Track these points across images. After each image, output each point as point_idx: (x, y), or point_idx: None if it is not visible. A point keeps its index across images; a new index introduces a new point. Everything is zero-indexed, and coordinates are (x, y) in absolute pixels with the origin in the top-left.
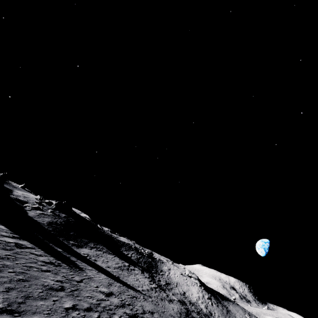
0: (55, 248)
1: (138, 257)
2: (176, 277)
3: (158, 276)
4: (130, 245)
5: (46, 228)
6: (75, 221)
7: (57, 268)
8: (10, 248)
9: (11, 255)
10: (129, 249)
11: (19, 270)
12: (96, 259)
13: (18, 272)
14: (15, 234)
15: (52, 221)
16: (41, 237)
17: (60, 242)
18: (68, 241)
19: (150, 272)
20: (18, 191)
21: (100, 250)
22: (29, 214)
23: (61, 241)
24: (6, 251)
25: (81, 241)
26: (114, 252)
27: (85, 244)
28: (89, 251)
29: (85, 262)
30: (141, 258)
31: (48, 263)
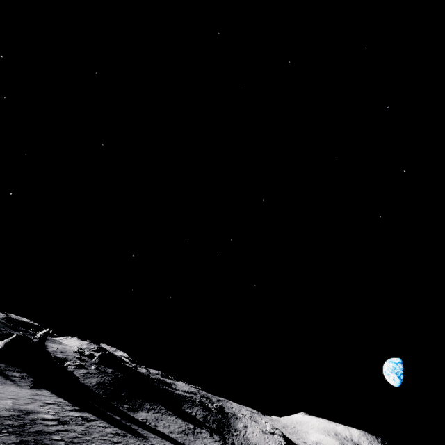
0: (114, 416)
1: (204, 414)
2: (254, 436)
3: (232, 438)
4: (193, 398)
5: (97, 393)
6: (124, 377)
7: (125, 439)
8: (80, 423)
9: (85, 430)
10: (193, 404)
11: (99, 443)
12: (156, 424)
13: (98, 444)
14: (76, 406)
15: (100, 381)
16: (96, 405)
17: (116, 408)
18: (122, 405)
19: (221, 433)
20: (51, 344)
21: (158, 411)
22: (74, 377)
23: (115, 406)
24: (80, 427)
25: (135, 403)
26: (175, 411)
27: (140, 406)
28: (146, 414)
29: (146, 429)
30: (208, 416)
31: (115, 434)
